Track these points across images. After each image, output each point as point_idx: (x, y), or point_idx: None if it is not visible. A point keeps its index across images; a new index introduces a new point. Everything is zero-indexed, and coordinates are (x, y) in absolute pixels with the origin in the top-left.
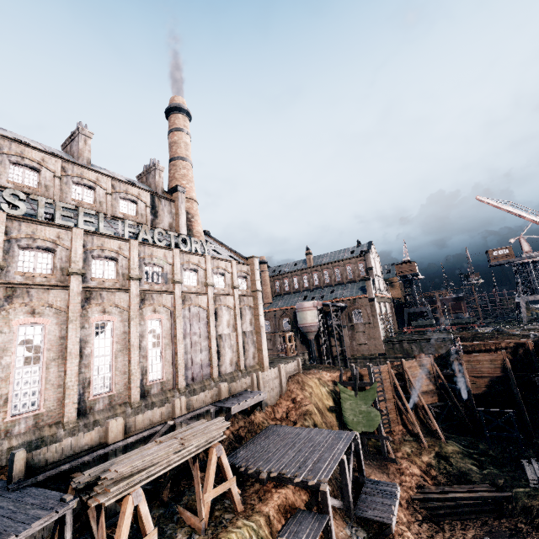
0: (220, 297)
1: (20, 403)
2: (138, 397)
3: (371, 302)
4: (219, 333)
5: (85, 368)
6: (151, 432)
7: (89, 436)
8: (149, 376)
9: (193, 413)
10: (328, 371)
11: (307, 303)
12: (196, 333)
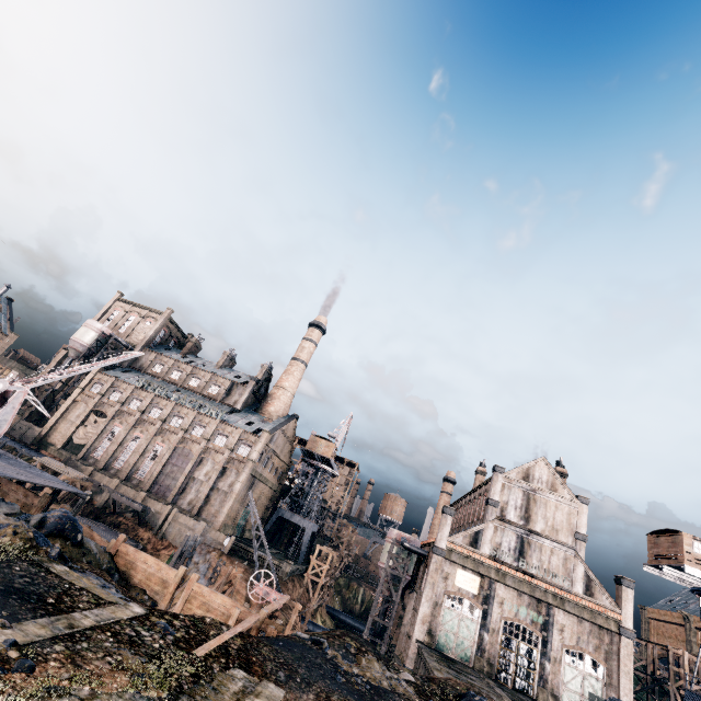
0: (211, 451)
1: (98, 453)
2: (124, 478)
3: (432, 554)
4: (194, 476)
5: (120, 452)
6: (94, 481)
7: (84, 467)
8: (139, 474)
9: (114, 490)
10: (246, 572)
11: (391, 531)
12: (178, 466)
